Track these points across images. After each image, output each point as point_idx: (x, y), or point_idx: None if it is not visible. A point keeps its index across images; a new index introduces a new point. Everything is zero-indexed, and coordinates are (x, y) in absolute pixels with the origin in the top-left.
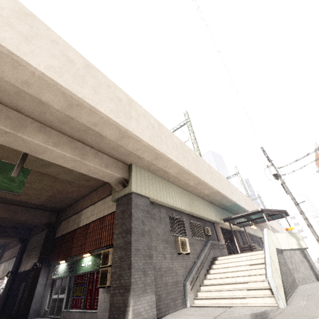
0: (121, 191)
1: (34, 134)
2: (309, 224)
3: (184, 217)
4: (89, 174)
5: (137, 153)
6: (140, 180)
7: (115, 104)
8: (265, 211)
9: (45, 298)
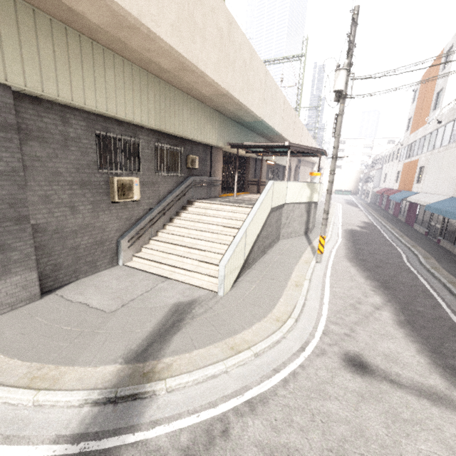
0: None
1: None
2: (330, 190)
3: (143, 136)
4: None
5: None
6: None
7: None
8: (295, 147)
9: None
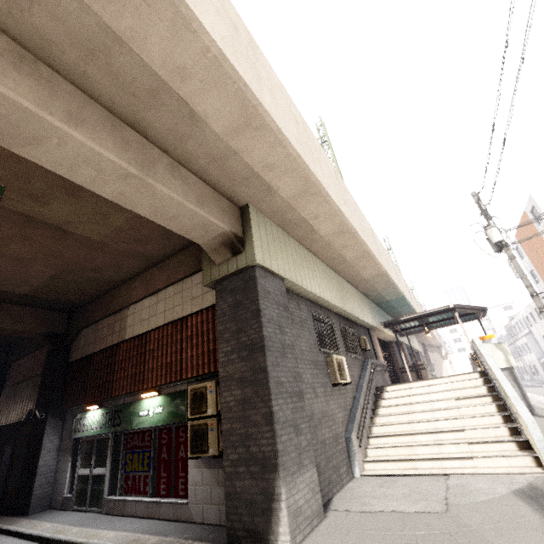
0: (228, 263)
1: (1, 69)
2: None
3: (332, 318)
4: (158, 220)
5: (267, 176)
6: (267, 242)
7: (228, 29)
8: (459, 308)
9: (61, 474)
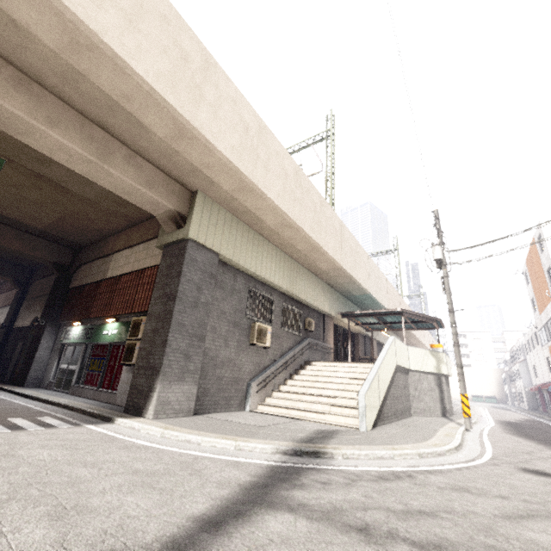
0: (173, 233)
1: (5, 91)
2: (457, 342)
3: (275, 296)
4: (118, 193)
5: (207, 172)
6: (208, 223)
7: (172, 63)
8: (408, 313)
9: (50, 366)
